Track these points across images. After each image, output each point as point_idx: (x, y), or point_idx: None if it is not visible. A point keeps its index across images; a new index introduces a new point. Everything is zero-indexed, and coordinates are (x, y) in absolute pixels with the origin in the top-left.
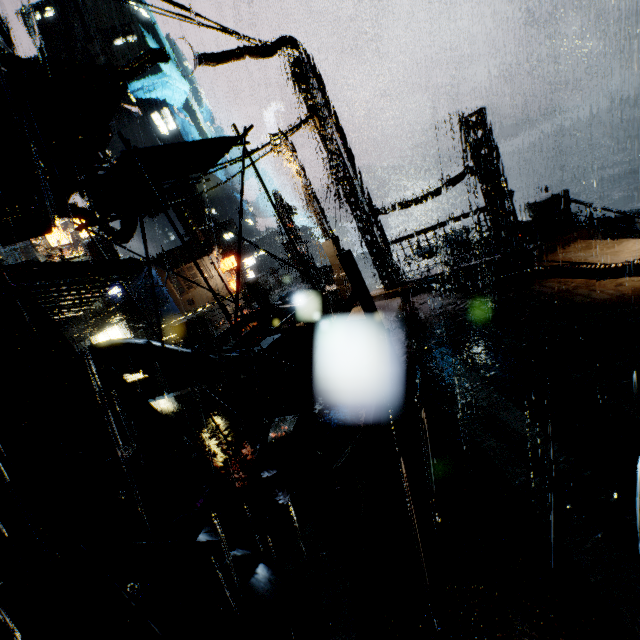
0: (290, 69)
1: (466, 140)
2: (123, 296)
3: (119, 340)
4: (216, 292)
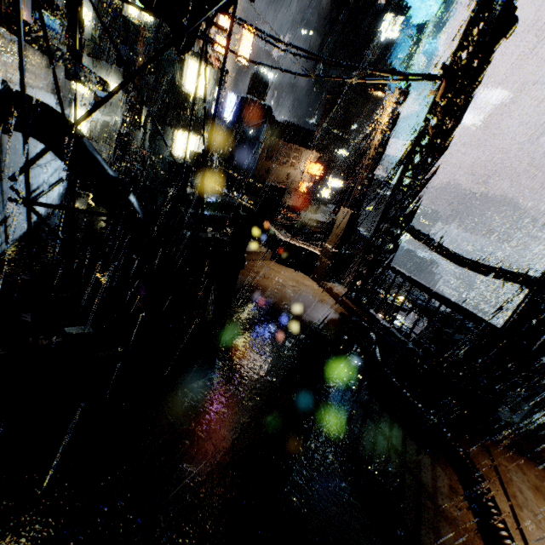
0: (475, 5)
1: None
2: (236, 126)
3: (53, 112)
4: (290, 180)
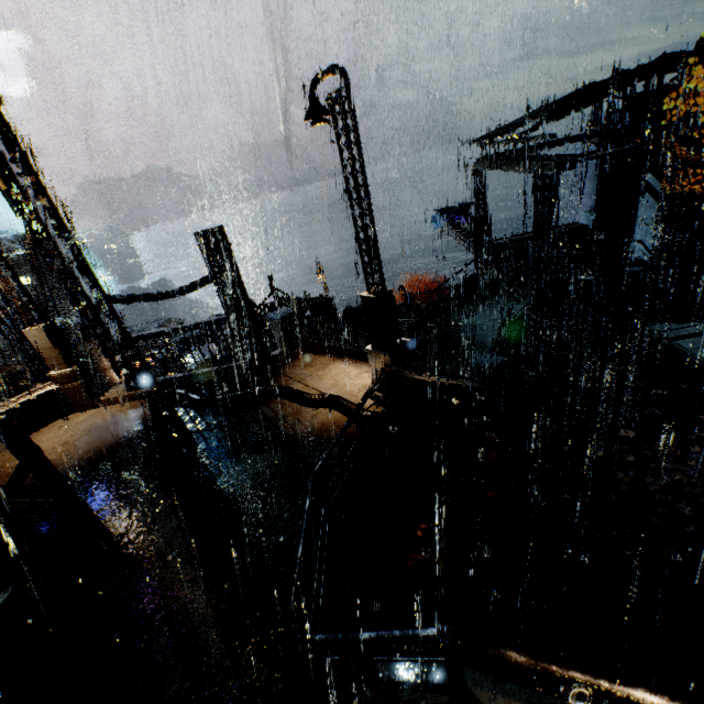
0: None
1: (202, 253)
2: None
3: None
4: None
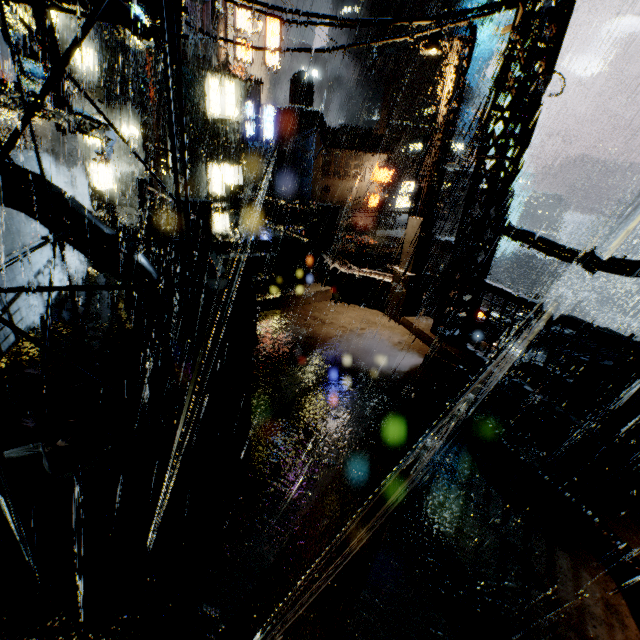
0: None
1: None
2: (281, 144)
3: (22, 171)
4: (356, 195)
